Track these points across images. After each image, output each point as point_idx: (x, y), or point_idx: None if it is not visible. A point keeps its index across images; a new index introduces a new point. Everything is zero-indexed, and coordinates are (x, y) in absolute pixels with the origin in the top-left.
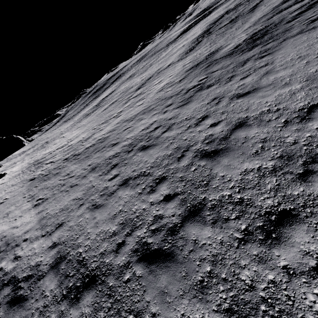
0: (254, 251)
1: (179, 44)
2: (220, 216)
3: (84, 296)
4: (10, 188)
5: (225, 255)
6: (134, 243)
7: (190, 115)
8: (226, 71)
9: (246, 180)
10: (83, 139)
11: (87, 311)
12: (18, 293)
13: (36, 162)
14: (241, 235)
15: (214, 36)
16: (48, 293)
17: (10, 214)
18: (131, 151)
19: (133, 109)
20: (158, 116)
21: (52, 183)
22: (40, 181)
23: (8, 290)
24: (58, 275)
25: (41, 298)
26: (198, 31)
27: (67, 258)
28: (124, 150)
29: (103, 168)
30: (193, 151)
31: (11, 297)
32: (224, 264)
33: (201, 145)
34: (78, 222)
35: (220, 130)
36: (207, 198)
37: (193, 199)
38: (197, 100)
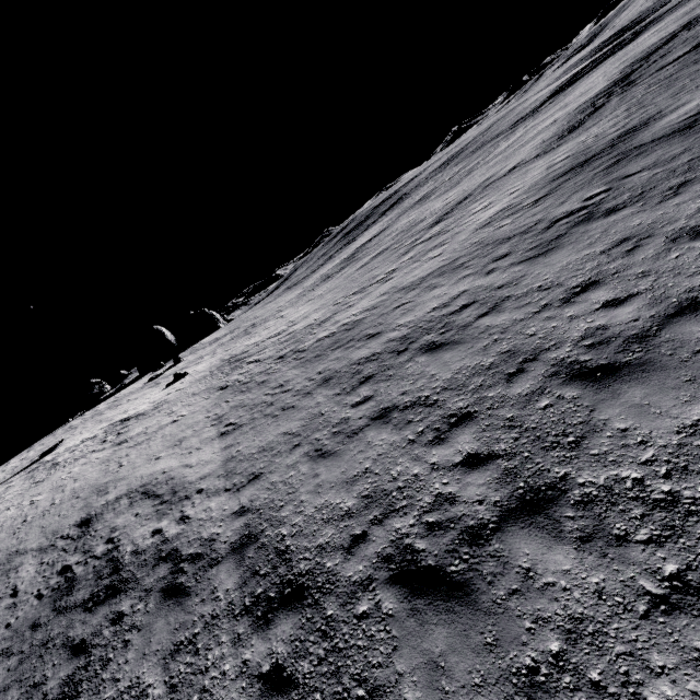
0: (698, 639)
1: (544, 119)
2: (603, 527)
3: (278, 619)
4: (190, 398)
5: (605, 626)
6: (386, 542)
7: (551, 279)
8: (667, 172)
9: (694, 448)
10: (315, 323)
11: (280, 651)
12: (178, 579)
13: (233, 358)
14: (660, 587)
15: (641, 88)
16: (221, 595)
17: (184, 443)
18: (404, 351)
19: (420, 265)
20: (472, 280)
21: (254, 398)
22: (236, 392)
23: (165, 569)
24: (241, 567)
25: (211, 600)
26: (597, 82)
27: (260, 539)
28: (391, 349)
29: (344, 380)
30: (548, 363)
31: (168, 583)
32: (599, 646)
33: (573, 350)
34: (286, 477)
35: (629, 317)
36: (573, 477)
37: (534, 473)
38: (574, 245)
